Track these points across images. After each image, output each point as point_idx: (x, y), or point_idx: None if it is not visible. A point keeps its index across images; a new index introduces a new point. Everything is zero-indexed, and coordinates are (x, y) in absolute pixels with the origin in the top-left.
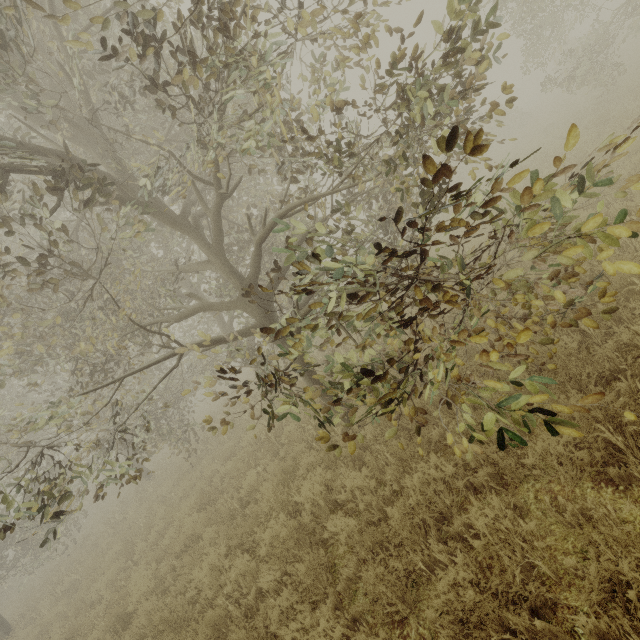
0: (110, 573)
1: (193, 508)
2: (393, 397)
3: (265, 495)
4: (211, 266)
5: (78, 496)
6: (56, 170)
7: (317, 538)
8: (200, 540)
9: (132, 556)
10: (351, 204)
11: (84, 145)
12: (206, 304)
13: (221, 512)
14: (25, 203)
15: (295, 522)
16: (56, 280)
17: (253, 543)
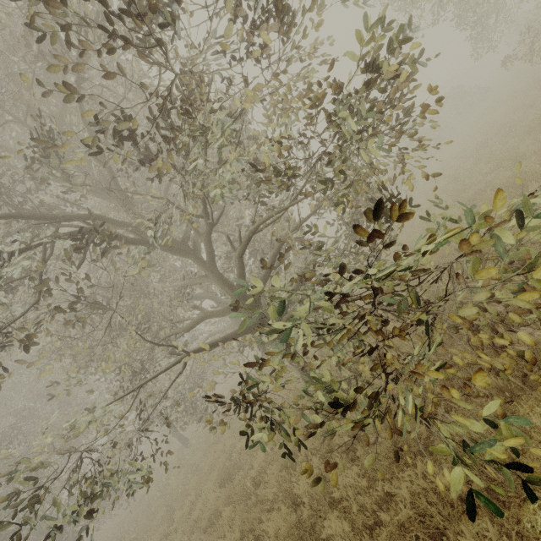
0: (155, 538)
1: (216, 483)
2: (357, 423)
3: (269, 482)
4: (207, 279)
5: (106, 496)
6: (75, 237)
7: (317, 535)
8: (220, 519)
9: (173, 522)
10: (321, 208)
11: (111, 200)
12: (206, 311)
13: (237, 491)
14: (71, 252)
15: (294, 518)
16: (82, 318)
17: (263, 529)
